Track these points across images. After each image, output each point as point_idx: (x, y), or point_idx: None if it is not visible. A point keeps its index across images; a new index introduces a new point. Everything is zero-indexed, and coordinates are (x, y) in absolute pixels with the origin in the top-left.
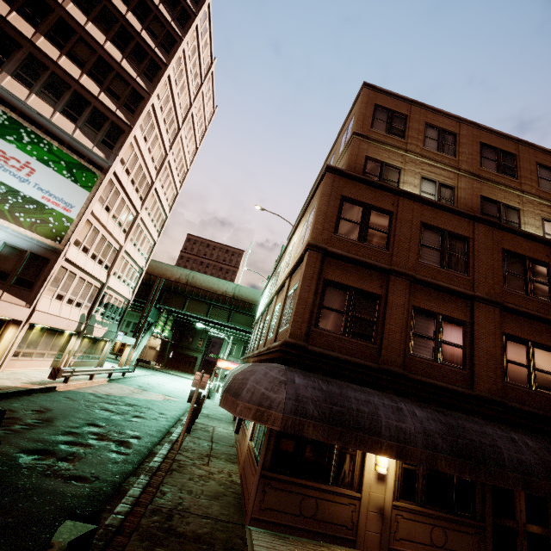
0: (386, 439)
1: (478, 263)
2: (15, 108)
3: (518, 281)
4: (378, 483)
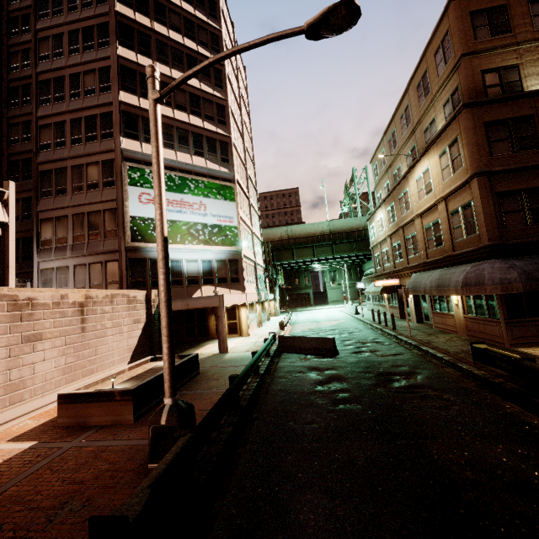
0: None
1: None
2: (175, 168)
3: None
4: None
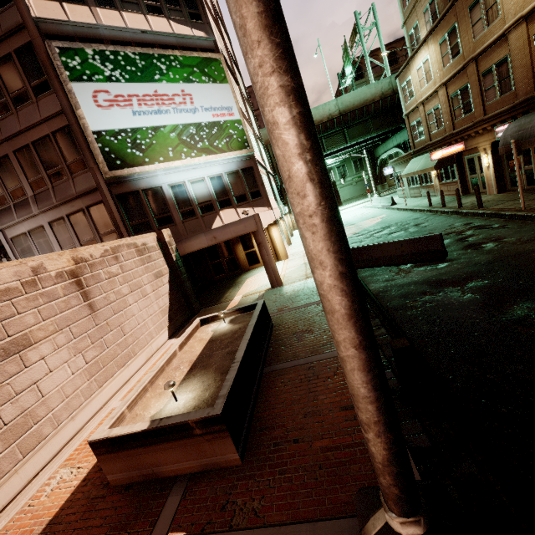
0: None
1: None
2: (128, 42)
3: None
4: None
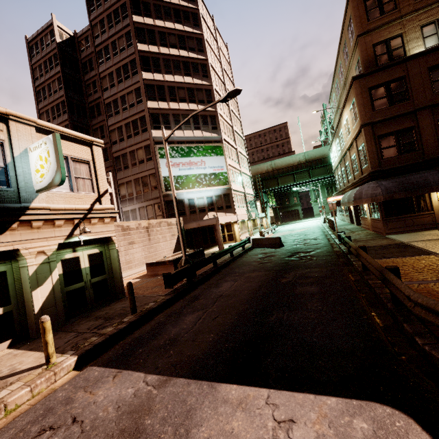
0: (434, 186)
1: None
2: (184, 142)
3: None
4: None
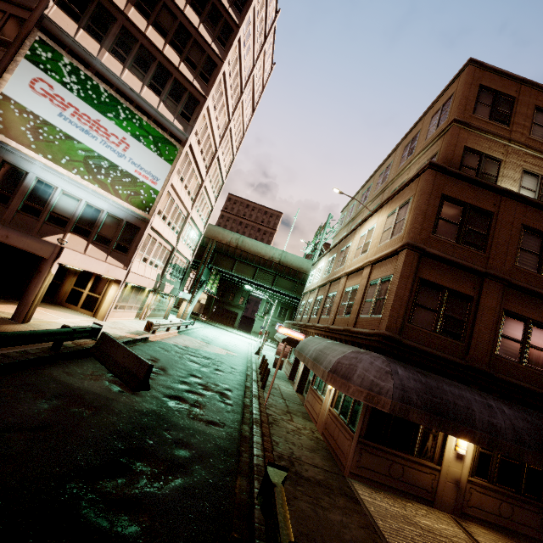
0: (479, 431)
1: None
2: (112, 84)
3: None
4: (456, 461)
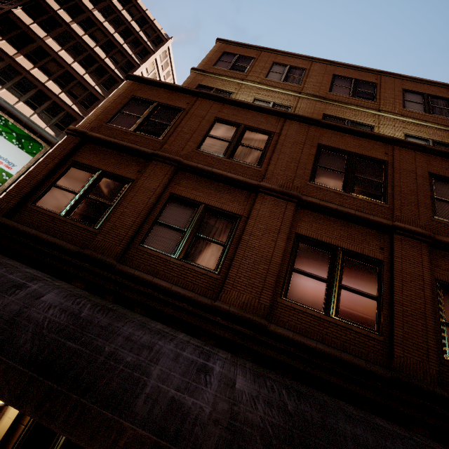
0: None
1: (278, 156)
2: None
3: (334, 176)
4: None
